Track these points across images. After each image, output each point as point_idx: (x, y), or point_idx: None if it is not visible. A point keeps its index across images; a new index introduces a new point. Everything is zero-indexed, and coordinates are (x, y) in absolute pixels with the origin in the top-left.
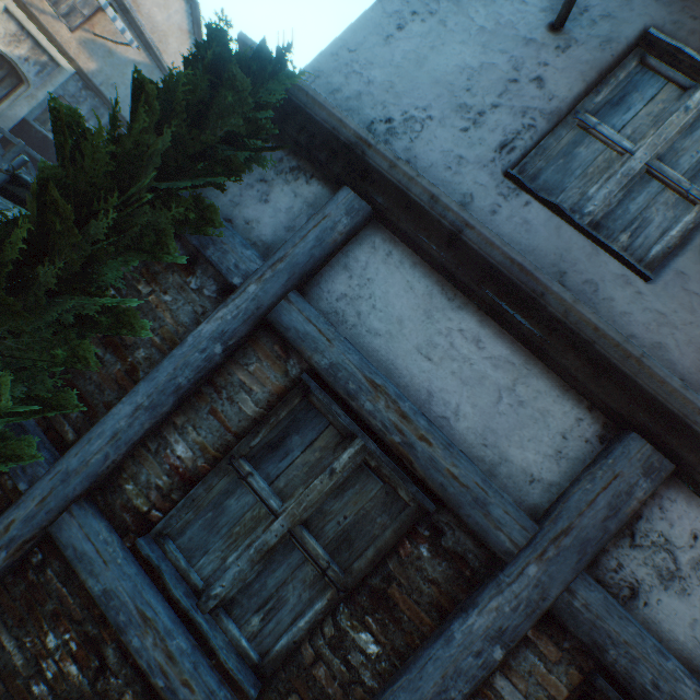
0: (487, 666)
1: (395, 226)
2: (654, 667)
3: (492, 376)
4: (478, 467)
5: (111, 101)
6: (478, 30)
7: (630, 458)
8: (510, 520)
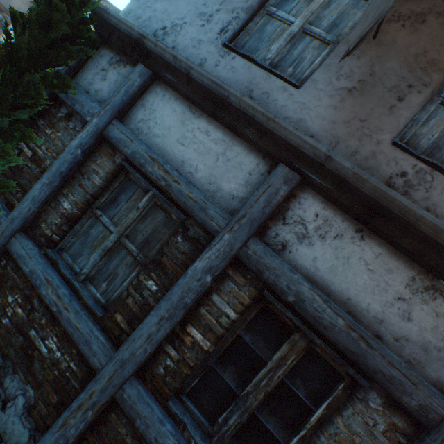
0: (203, 285)
1: (165, 80)
2: (288, 279)
3: (214, 149)
4: (204, 193)
5: None
6: None
7: (277, 176)
8: (217, 215)
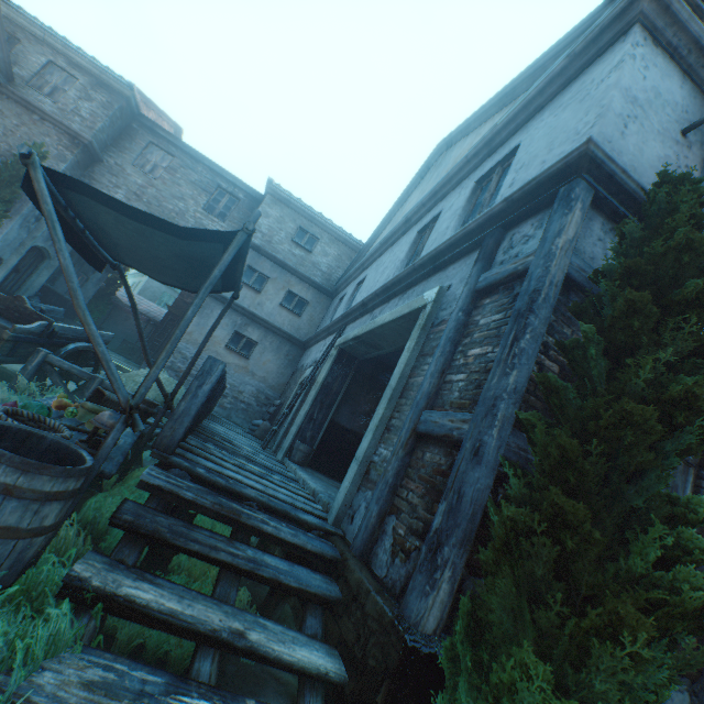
0: None
1: None
2: None
3: None
4: None
5: None
6: (656, 132)
7: None
8: None
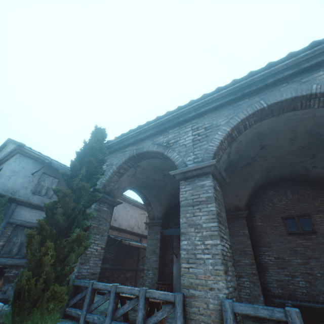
0: None
1: (22, 204)
2: None
3: (39, 215)
4: None
5: None
6: (23, 176)
7: None
8: None
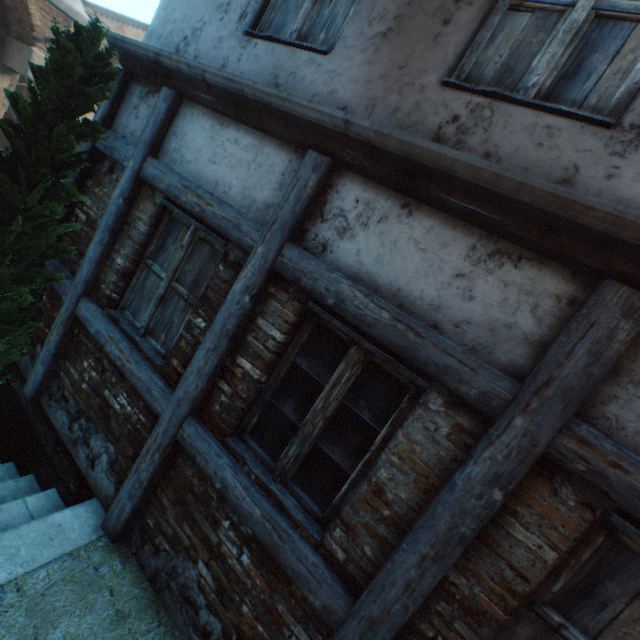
0: (243, 307)
1: (190, 97)
2: (326, 280)
3: (246, 158)
4: (237, 209)
5: None
6: None
7: (306, 166)
8: (251, 229)
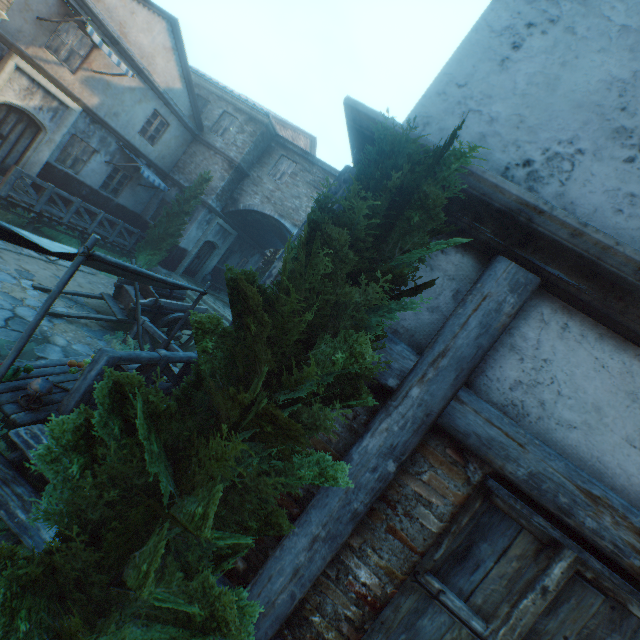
0: None
1: (570, 296)
2: None
3: None
4: None
5: (115, 129)
6: (619, 30)
7: None
8: None
